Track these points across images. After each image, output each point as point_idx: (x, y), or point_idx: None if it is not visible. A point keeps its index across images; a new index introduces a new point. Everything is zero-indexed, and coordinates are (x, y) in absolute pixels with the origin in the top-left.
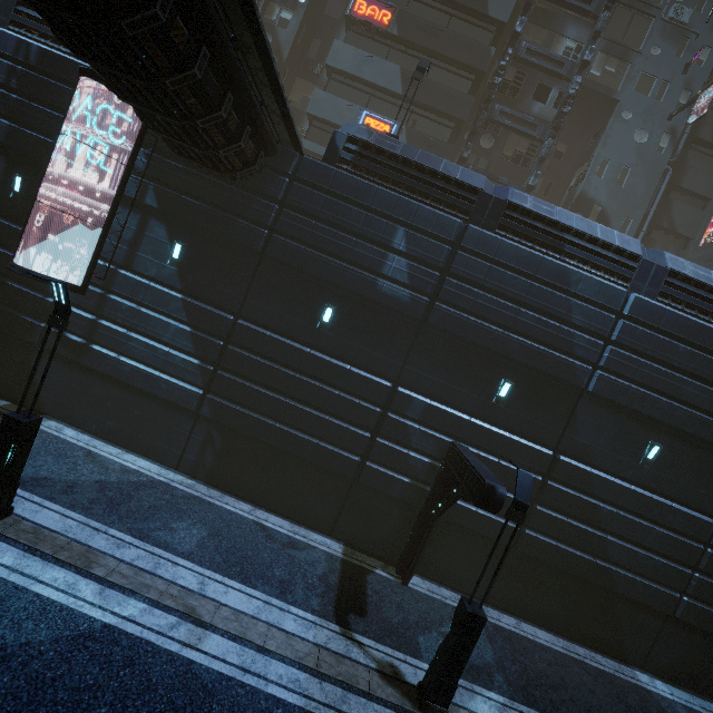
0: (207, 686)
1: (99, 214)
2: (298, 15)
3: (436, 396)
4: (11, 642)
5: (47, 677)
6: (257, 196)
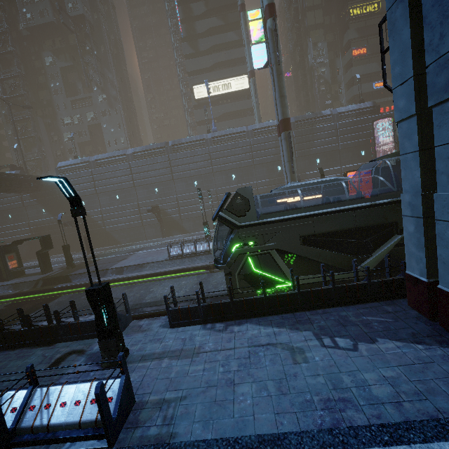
0: None
1: (385, 148)
2: (327, 67)
3: None
4: None
5: None
6: None
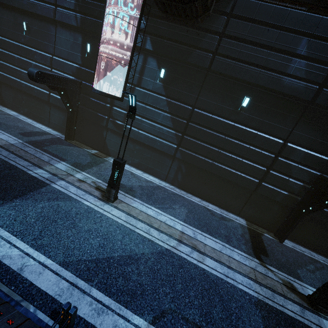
0: (214, 281)
1: (124, 58)
2: None
3: (312, 148)
4: (138, 252)
5: (155, 269)
6: (206, 33)
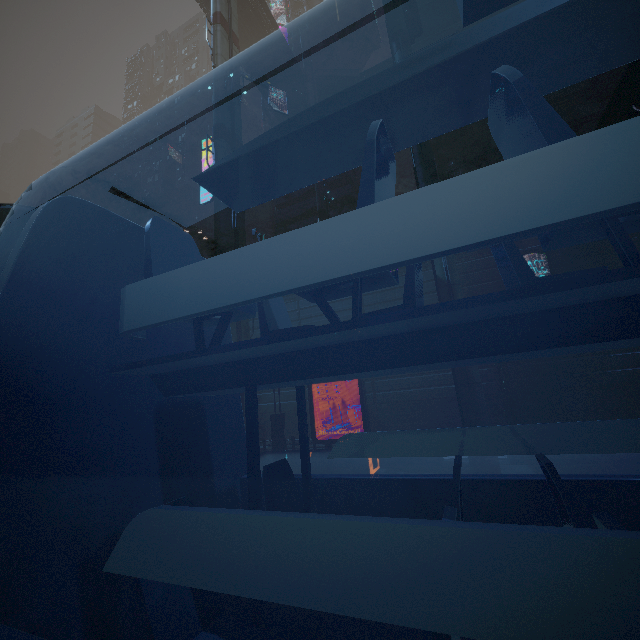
0: None
1: None
2: None
3: None
4: None
5: None
6: None
